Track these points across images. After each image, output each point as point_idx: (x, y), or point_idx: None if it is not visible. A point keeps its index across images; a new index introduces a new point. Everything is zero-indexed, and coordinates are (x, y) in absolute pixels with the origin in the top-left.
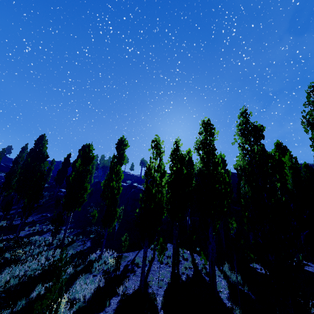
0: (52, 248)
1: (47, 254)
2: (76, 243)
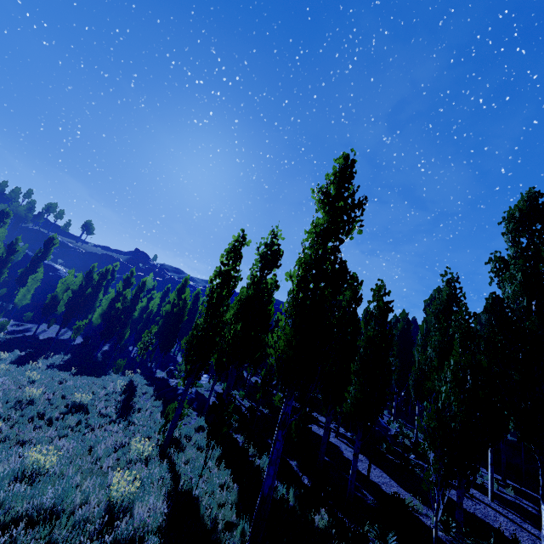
0: None
1: None
2: None
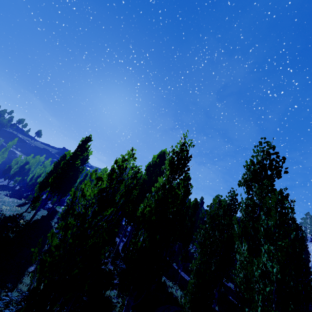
0: None
1: None
2: None
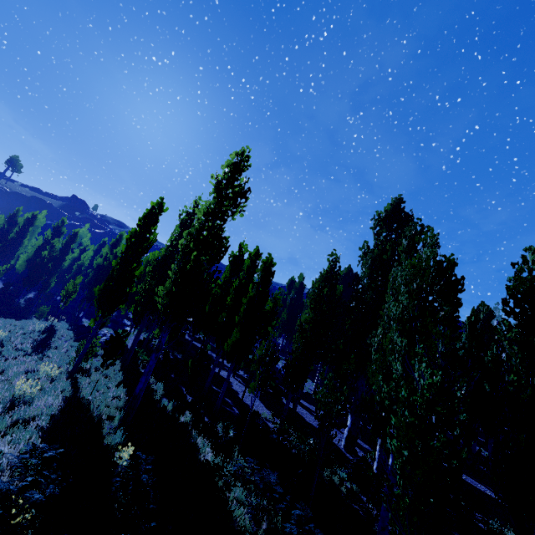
0: None
1: None
2: None
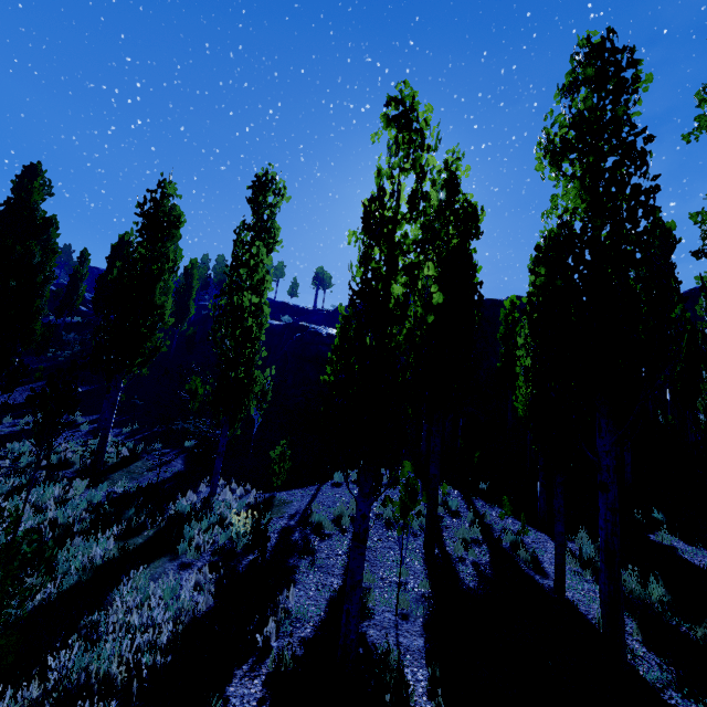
0: (64, 476)
1: (25, 501)
2: (142, 462)
